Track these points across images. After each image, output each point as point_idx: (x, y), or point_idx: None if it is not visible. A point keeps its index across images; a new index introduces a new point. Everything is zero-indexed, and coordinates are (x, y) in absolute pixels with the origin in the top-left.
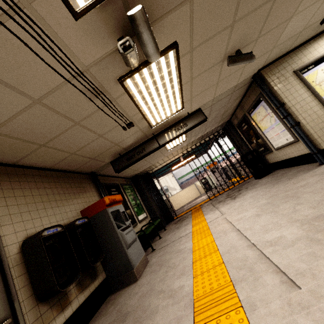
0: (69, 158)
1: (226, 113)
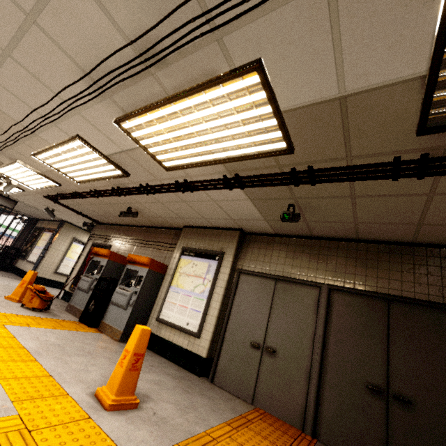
0: None
1: (38, 215)
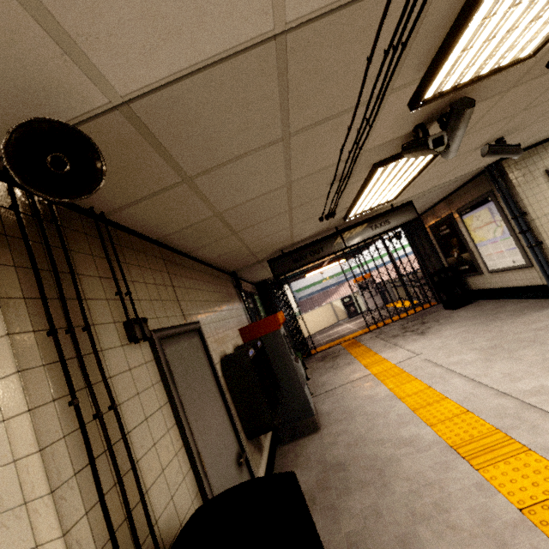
0: (235, 251)
1: (423, 207)
